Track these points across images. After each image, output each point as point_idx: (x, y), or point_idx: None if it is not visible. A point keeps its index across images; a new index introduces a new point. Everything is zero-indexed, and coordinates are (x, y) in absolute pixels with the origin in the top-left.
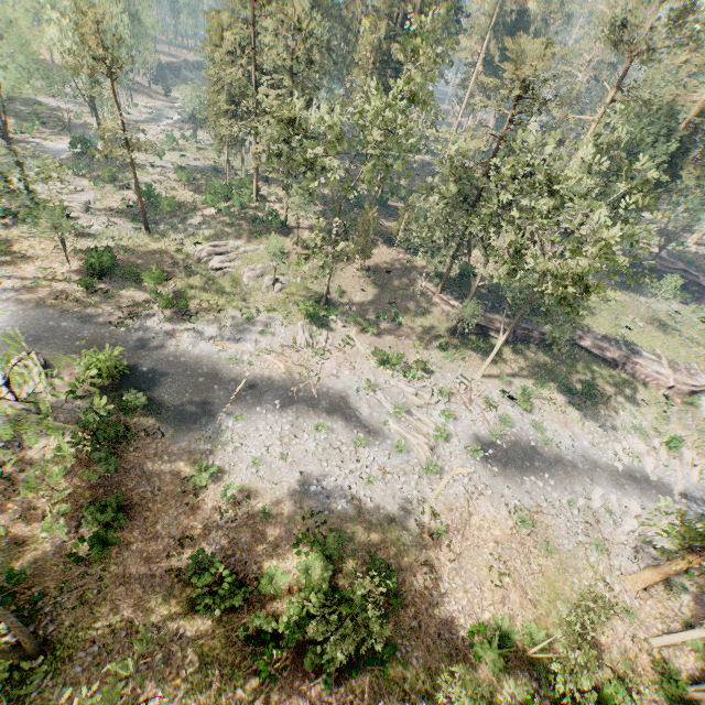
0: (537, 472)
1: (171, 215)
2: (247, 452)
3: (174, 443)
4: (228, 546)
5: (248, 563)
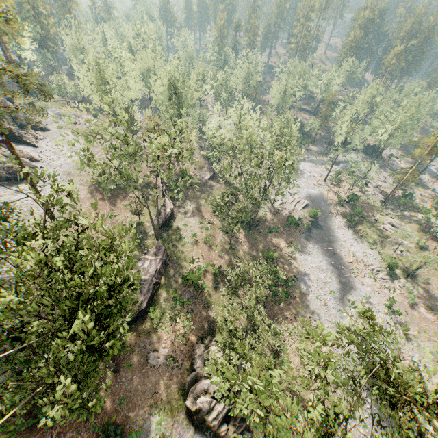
0: (376, 406)
1: (403, 207)
2: (308, 256)
3: (300, 238)
4: (278, 257)
5: (276, 262)
